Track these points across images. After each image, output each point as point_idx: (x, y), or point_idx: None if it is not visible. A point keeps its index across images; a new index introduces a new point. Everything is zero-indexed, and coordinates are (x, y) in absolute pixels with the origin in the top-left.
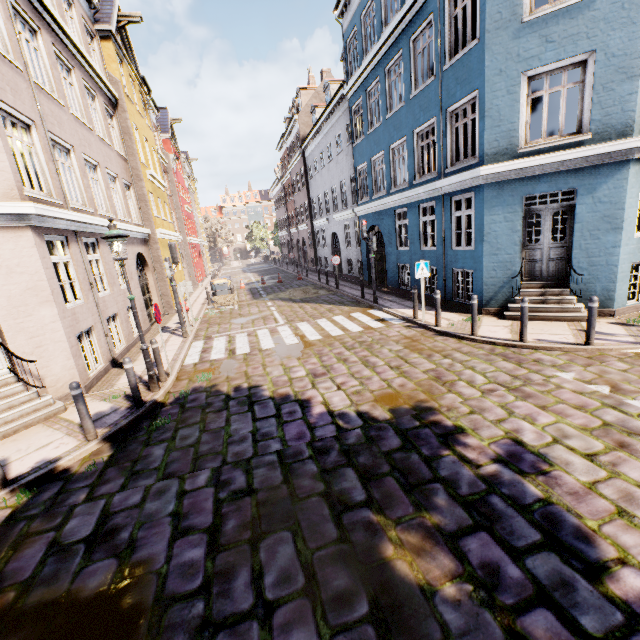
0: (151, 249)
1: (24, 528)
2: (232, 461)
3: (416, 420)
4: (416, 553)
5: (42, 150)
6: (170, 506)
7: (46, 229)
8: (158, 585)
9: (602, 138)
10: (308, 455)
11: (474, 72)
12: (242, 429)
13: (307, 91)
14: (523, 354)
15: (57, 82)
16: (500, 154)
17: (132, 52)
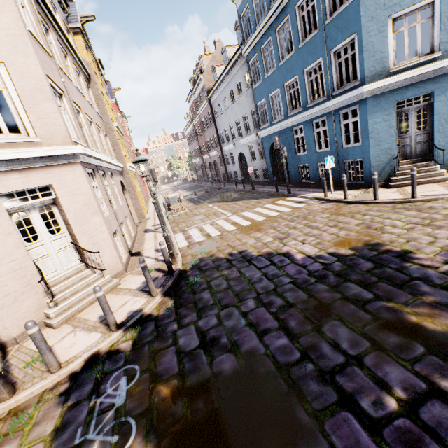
0: (125, 178)
1: (150, 348)
2: (263, 292)
3: (373, 251)
4: (432, 317)
5: (70, 111)
6: (242, 321)
7: (85, 164)
8: (272, 360)
9: None
10: (314, 281)
11: (352, 21)
12: (255, 275)
13: (206, 57)
14: (418, 205)
15: (65, 65)
16: (376, 75)
17: (89, 42)
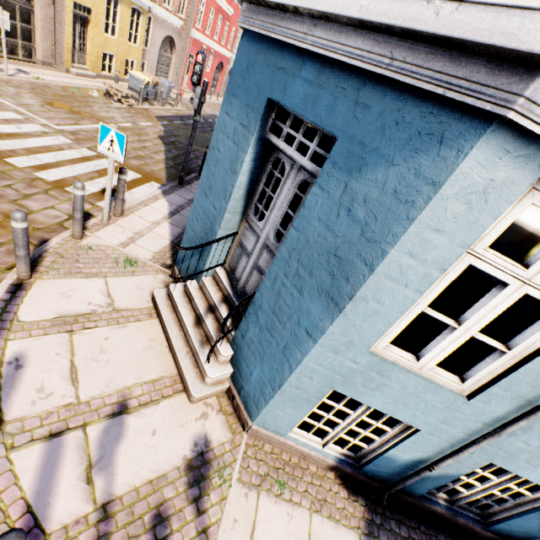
0: None
1: None
2: None
3: None
4: None
5: None
6: None
7: None
8: None
9: None
10: None
11: None
12: None
13: None
14: None
15: None
16: None
17: None
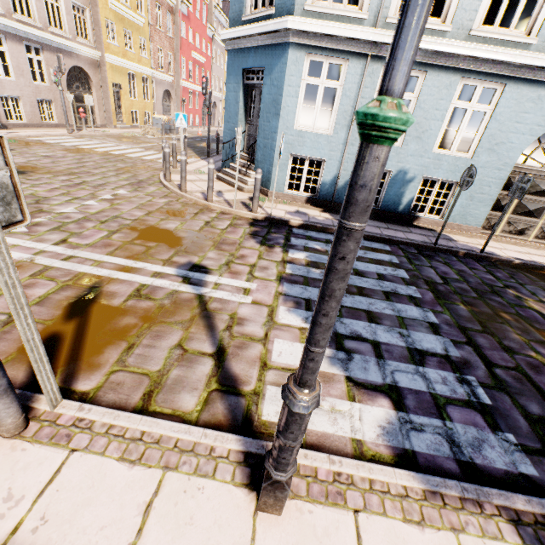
0: (101, 70)
1: None
2: None
3: None
4: None
5: None
6: None
7: None
8: None
9: (280, 15)
10: None
11: None
12: None
13: None
14: (151, 185)
15: None
16: (236, 21)
17: None
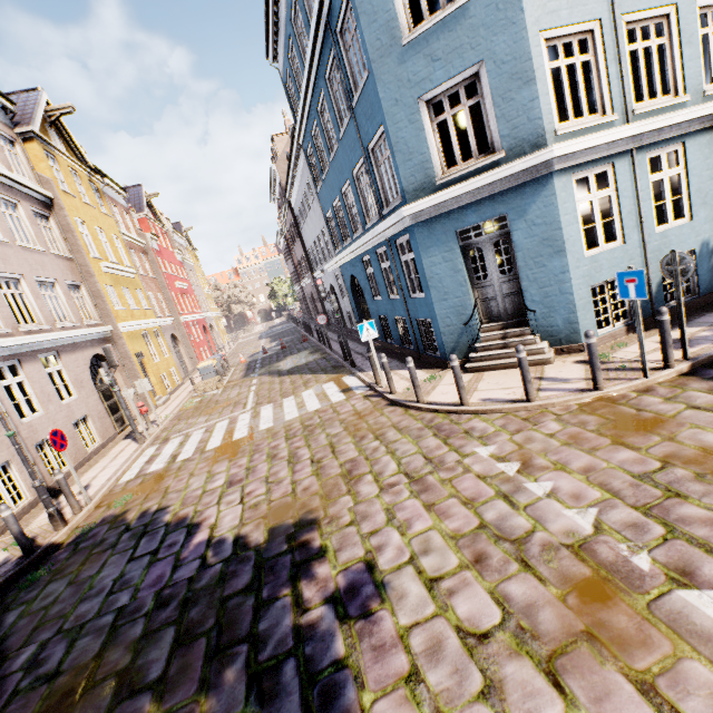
0: (117, 346)
1: None
2: (67, 628)
3: (287, 542)
4: None
5: None
6: None
7: None
8: None
9: (517, 154)
10: (146, 611)
11: (375, 106)
12: (109, 576)
13: (281, 137)
14: (459, 423)
15: None
16: (420, 189)
17: (74, 143)
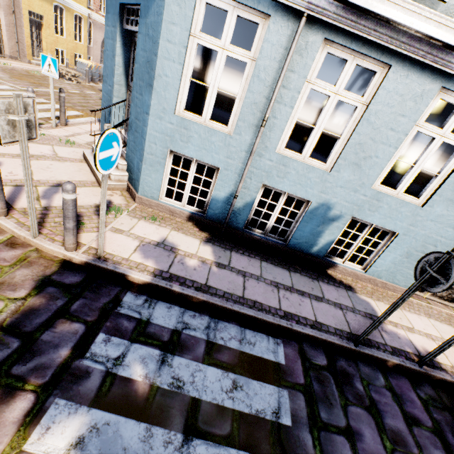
0: None
1: None
2: None
3: None
4: None
5: None
6: None
7: None
8: None
9: None
10: None
11: None
12: None
13: None
14: None
15: None
16: None
17: None
